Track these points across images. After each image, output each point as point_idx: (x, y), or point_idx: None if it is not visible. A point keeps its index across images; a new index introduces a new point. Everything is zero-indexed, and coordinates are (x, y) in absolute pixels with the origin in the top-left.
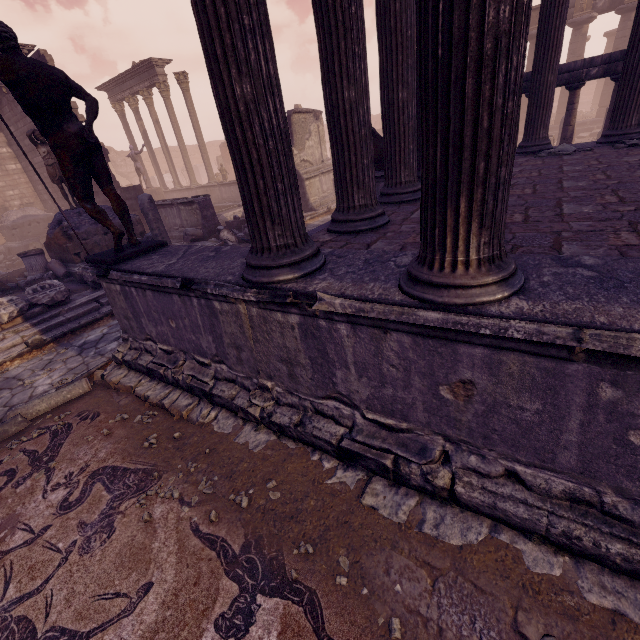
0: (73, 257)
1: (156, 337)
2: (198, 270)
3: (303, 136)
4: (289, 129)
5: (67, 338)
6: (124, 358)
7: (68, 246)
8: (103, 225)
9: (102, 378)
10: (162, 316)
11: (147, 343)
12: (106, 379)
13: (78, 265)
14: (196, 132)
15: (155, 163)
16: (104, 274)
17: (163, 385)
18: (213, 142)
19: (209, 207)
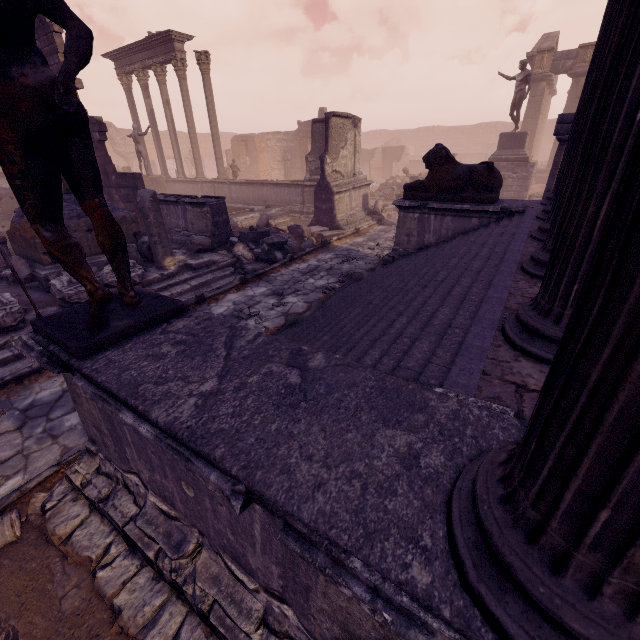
0: (41, 257)
1: (148, 482)
2: (288, 462)
3: (338, 143)
4: (325, 133)
5: (7, 390)
6: (84, 491)
7: (36, 242)
8: (72, 275)
9: (42, 512)
10: (167, 468)
11: (129, 477)
12: (47, 526)
13: (47, 268)
14: (211, 120)
15: (159, 148)
16: (61, 370)
17: (150, 576)
18: (222, 133)
19: (222, 212)
